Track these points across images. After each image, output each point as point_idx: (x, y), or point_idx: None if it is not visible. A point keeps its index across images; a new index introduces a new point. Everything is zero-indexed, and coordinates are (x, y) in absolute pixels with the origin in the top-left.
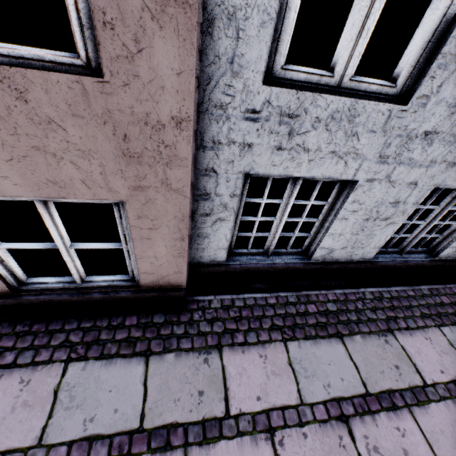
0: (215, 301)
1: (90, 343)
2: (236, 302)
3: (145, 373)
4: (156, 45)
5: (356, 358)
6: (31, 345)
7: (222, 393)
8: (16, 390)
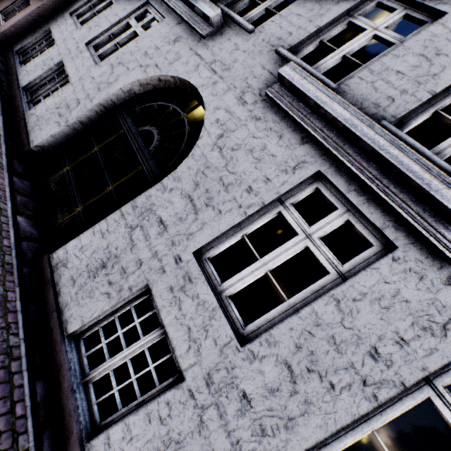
0: None
1: None
2: None
3: None
4: None
5: None
6: None
7: None
8: None
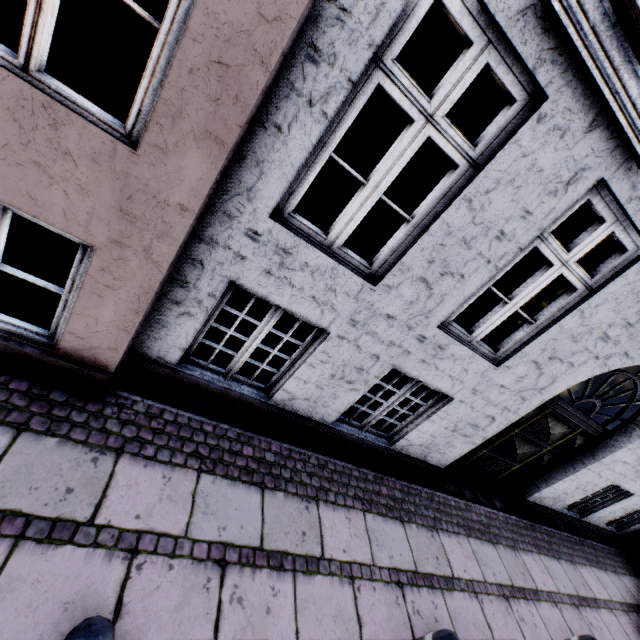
0: (141, 403)
1: None
2: (166, 414)
3: (7, 447)
4: (190, 155)
5: (268, 512)
6: None
7: (97, 499)
8: None
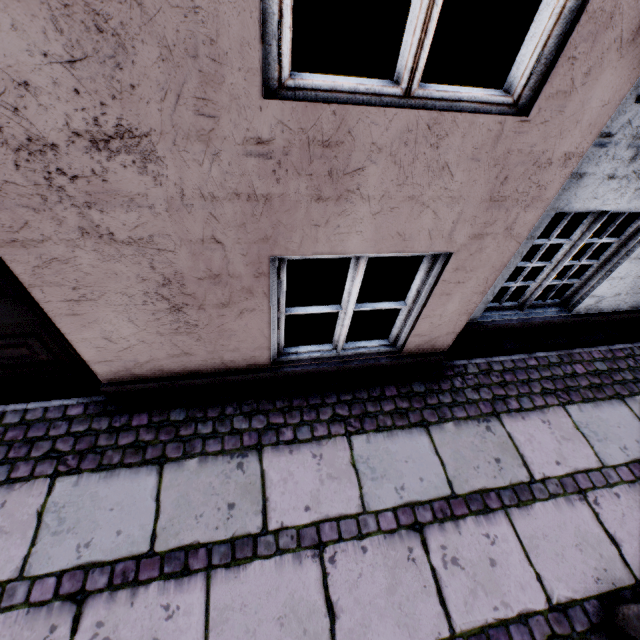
0: (470, 365)
1: (360, 416)
2: (494, 366)
3: (432, 443)
4: (601, 77)
5: None
6: (302, 421)
7: (519, 460)
8: (313, 464)
